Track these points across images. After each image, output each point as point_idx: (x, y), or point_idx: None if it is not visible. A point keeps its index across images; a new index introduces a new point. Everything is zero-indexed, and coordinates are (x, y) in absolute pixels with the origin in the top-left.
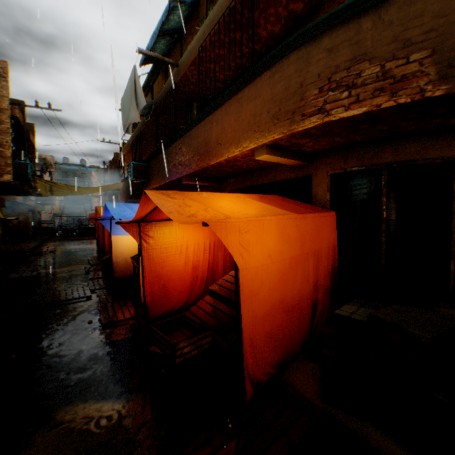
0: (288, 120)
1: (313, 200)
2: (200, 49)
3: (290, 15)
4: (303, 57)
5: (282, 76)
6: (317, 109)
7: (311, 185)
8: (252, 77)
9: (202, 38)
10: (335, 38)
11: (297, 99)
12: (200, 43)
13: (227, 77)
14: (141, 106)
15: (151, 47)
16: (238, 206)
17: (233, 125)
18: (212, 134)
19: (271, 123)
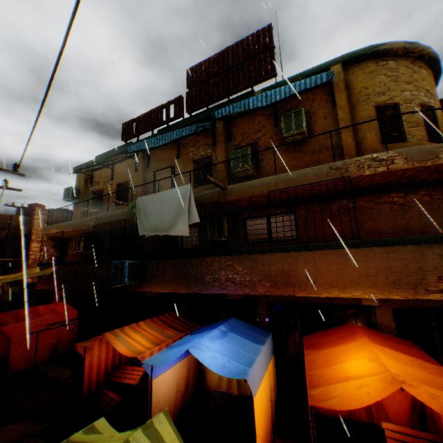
0: (411, 290)
1: (379, 326)
2: (269, 191)
3: (342, 190)
4: (417, 251)
5: (398, 256)
6: (437, 290)
7: (375, 314)
8: (361, 245)
9: (274, 185)
10: (442, 249)
11: (417, 278)
12: (269, 186)
13: (264, 204)
14: (193, 222)
15: (156, 146)
16: (429, 375)
17: (334, 272)
18: (297, 269)
19: (390, 286)
